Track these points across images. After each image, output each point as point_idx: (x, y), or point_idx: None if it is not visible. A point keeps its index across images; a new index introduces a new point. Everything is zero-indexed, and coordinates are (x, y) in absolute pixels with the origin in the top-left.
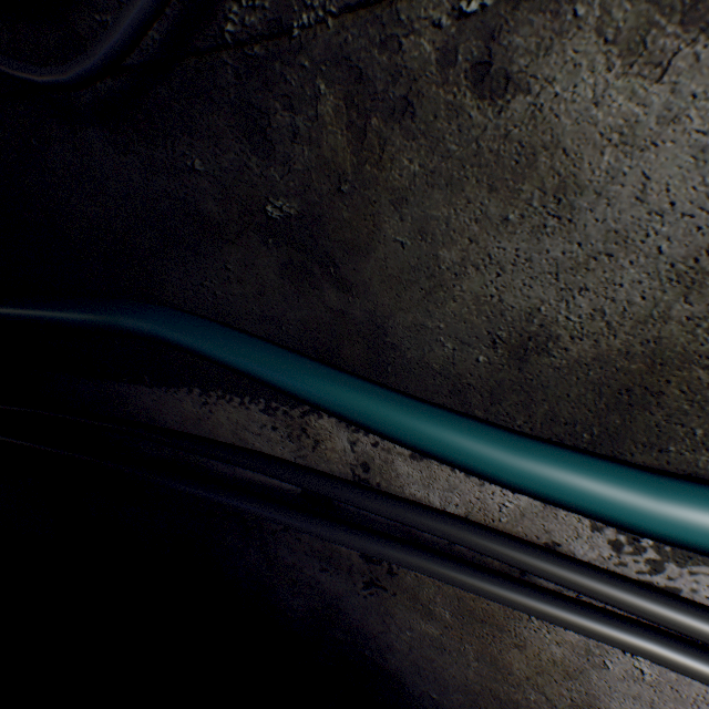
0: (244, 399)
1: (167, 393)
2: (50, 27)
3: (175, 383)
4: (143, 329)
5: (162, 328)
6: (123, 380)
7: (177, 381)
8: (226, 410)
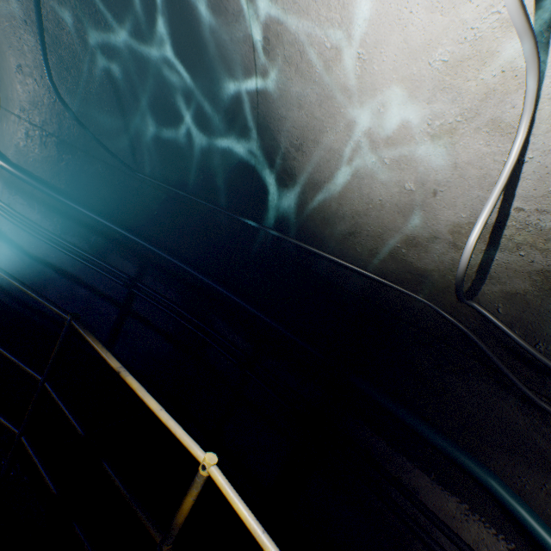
0: (498, 533)
1: (440, 490)
2: (532, 371)
3: (452, 491)
4: (485, 480)
5: (498, 489)
6: (413, 462)
7: (455, 491)
8: (479, 527)
